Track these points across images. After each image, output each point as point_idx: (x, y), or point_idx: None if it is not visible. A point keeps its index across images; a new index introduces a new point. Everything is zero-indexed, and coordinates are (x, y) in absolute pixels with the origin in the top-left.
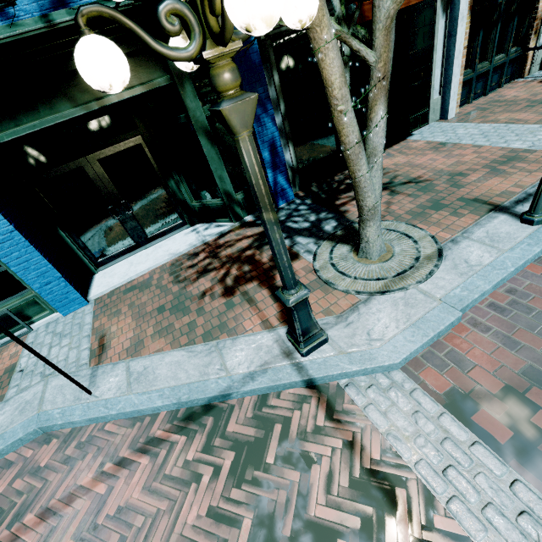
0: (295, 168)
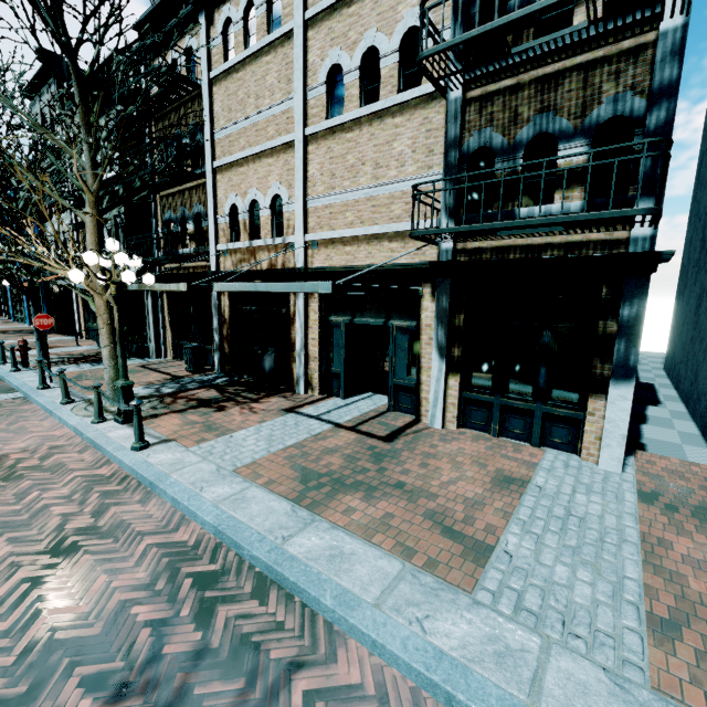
0: (56, 323)
